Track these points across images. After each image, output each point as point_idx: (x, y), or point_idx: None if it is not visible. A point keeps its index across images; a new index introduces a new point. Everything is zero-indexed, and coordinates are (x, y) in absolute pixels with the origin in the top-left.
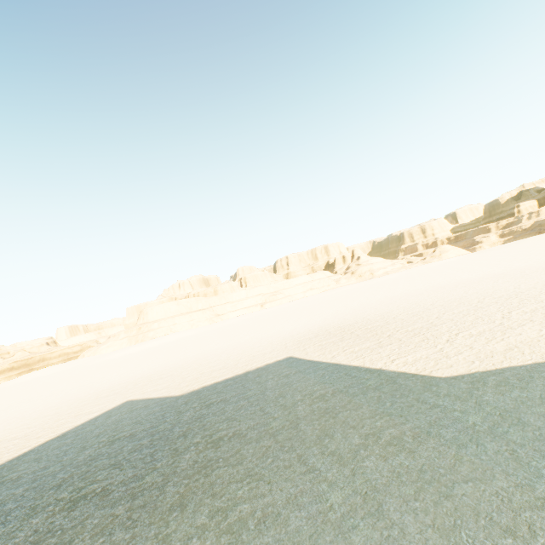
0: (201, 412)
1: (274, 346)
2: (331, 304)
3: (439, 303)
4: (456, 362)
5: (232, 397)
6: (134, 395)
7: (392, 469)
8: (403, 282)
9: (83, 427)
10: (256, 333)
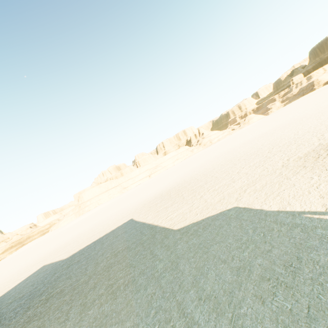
0: (62, 273)
1: (132, 210)
2: (180, 170)
3: (222, 163)
4: (190, 215)
5: (84, 257)
6: (49, 260)
7: (96, 316)
8: (222, 146)
9: (10, 291)
10: (133, 199)
